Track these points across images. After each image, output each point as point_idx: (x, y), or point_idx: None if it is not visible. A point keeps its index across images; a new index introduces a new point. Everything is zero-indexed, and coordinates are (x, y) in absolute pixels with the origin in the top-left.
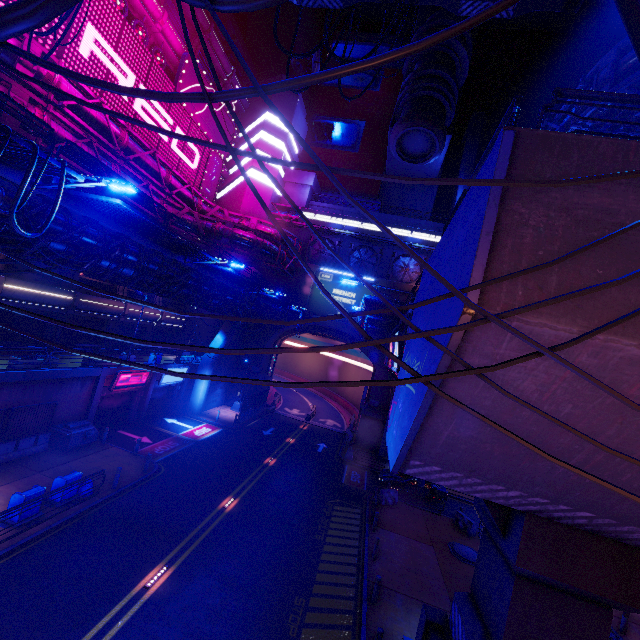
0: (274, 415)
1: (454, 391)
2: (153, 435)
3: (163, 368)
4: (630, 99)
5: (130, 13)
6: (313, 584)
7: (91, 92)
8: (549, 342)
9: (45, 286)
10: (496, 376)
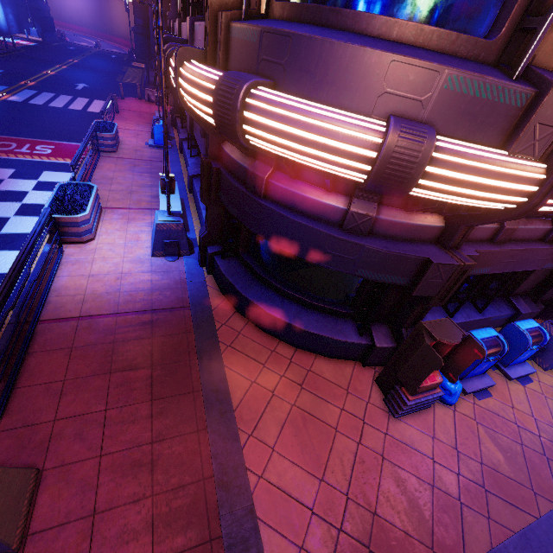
0: (68, 43)
1: None
2: None
3: None
4: None
5: None
6: (125, 75)
7: None
8: None
9: None
10: None
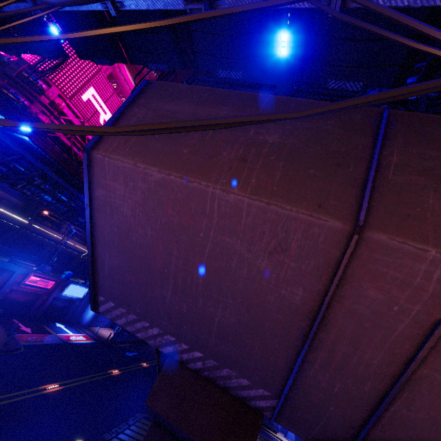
0: (146, 345)
1: (99, 220)
2: (37, 329)
3: (69, 283)
4: (224, 81)
5: (122, 92)
6: None
7: (80, 116)
8: (123, 172)
9: (12, 210)
10: (112, 204)
